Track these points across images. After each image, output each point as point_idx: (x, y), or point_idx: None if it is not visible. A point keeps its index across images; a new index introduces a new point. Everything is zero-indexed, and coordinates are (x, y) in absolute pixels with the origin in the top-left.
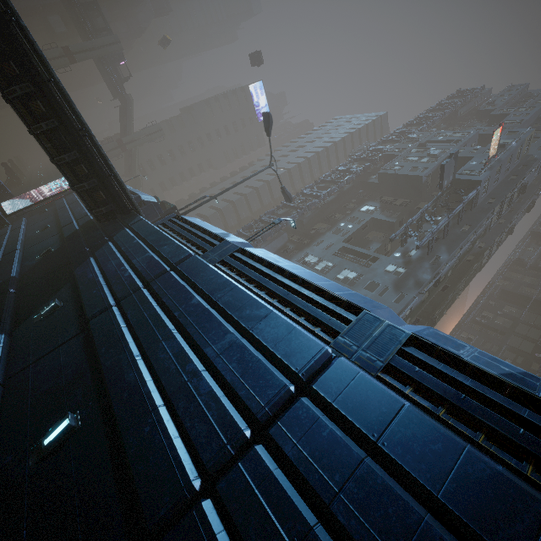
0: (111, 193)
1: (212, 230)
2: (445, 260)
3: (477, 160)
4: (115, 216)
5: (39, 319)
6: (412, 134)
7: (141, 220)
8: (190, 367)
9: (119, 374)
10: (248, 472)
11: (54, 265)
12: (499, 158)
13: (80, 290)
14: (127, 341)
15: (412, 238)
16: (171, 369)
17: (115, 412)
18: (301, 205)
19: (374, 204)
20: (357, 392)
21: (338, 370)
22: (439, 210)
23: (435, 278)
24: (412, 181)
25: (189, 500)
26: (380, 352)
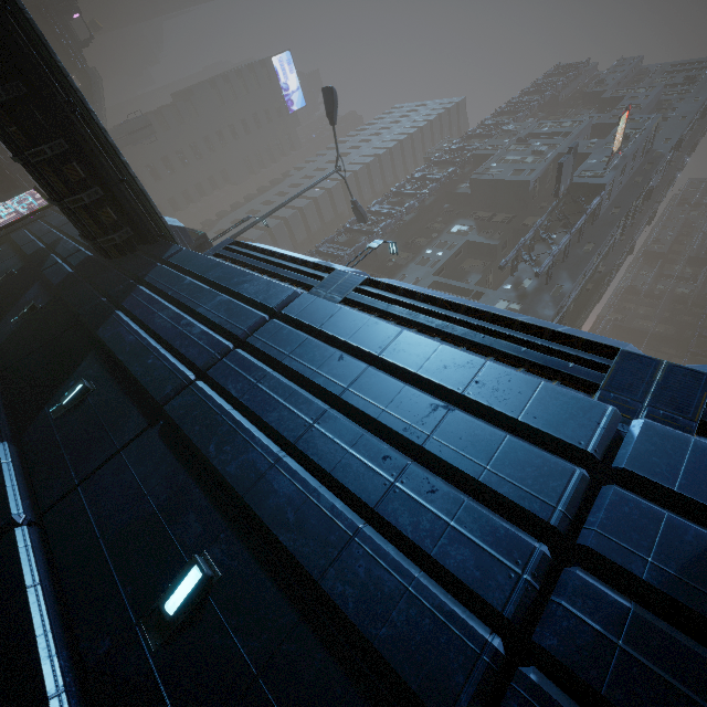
0: (125, 209)
1: (303, 258)
2: (569, 290)
3: (596, 157)
4: (134, 248)
5: (61, 412)
6: (506, 126)
7: (181, 250)
8: (388, 459)
9: (261, 483)
10: (588, 616)
11: (51, 328)
12: (623, 154)
13: (122, 361)
14: (249, 430)
15: (523, 265)
16: (354, 467)
17: (285, 546)
18: (370, 229)
19: (466, 222)
20: (706, 468)
21: (654, 439)
22: (553, 225)
23: (560, 314)
24: (516, 188)
25: (497, 673)
26: (680, 405)
